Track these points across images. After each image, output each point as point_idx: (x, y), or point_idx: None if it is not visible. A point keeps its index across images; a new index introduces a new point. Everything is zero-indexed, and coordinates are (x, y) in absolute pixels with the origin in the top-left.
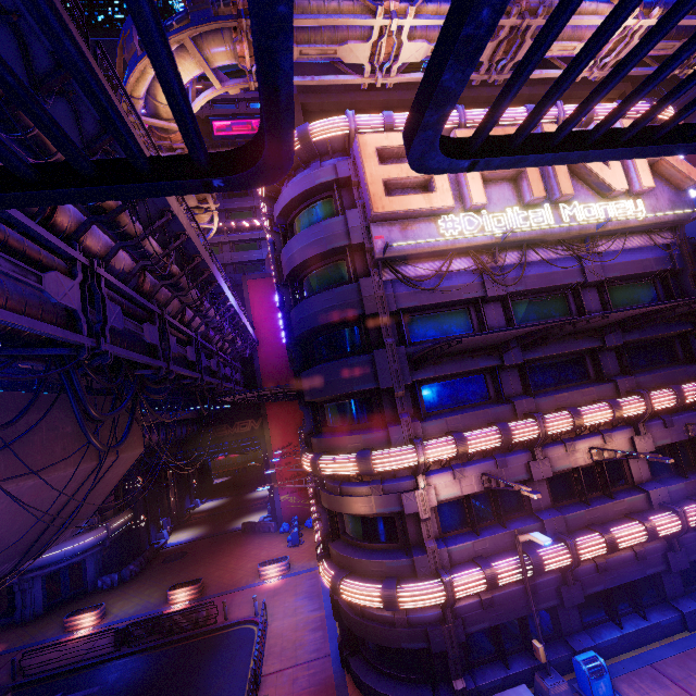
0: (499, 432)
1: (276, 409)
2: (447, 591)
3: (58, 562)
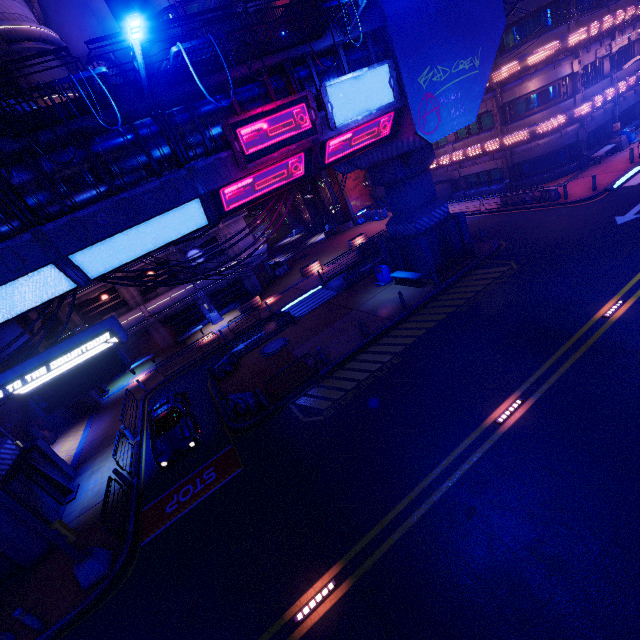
0: (612, 17)
1: None
2: (593, 103)
3: (259, 258)
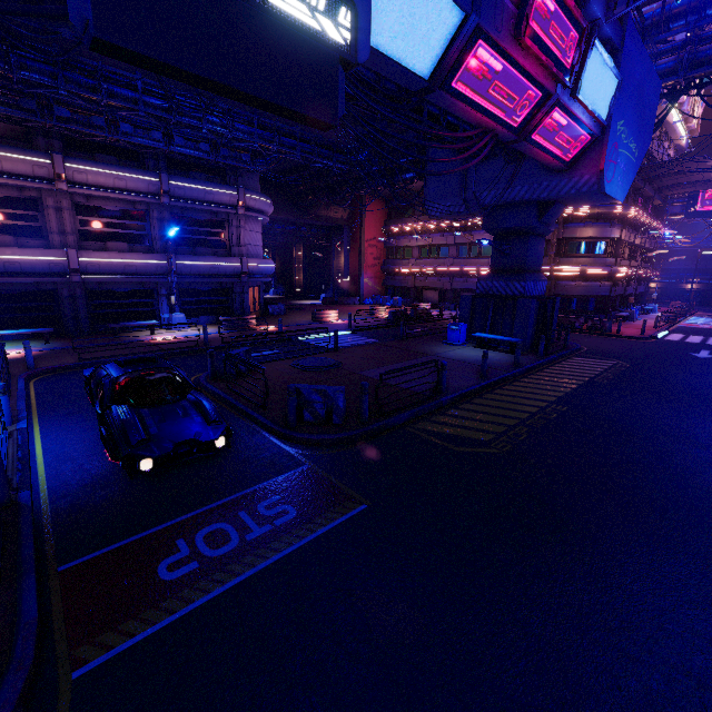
0: (646, 215)
1: (371, 204)
2: (628, 270)
3: (264, 277)
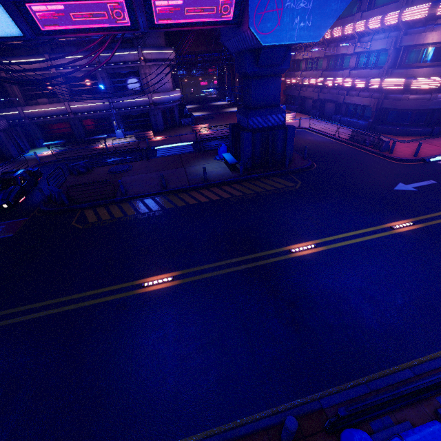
0: None
1: None
2: None
3: (168, 103)
